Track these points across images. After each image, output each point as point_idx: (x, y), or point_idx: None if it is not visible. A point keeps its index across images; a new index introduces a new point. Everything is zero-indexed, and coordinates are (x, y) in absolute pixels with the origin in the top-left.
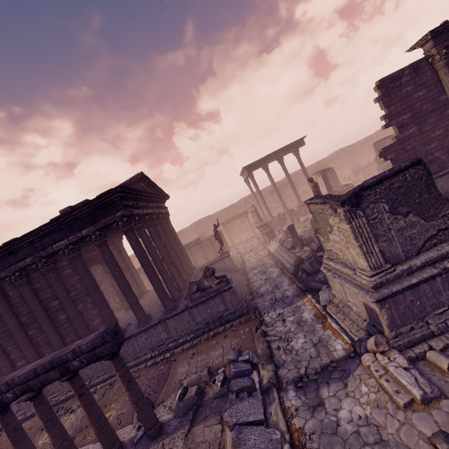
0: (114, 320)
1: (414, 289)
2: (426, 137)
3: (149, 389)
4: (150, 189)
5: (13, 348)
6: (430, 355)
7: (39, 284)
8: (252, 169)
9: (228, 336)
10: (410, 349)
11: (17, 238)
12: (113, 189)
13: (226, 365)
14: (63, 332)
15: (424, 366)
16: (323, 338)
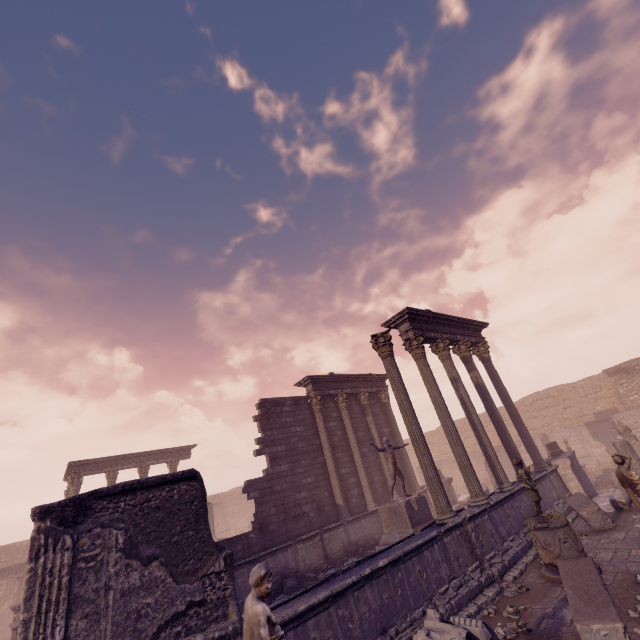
0: None
1: None
2: (297, 480)
3: None
4: None
5: None
6: None
7: None
8: (87, 470)
9: None
10: None
11: None
12: None
13: None
14: None
15: None
16: None
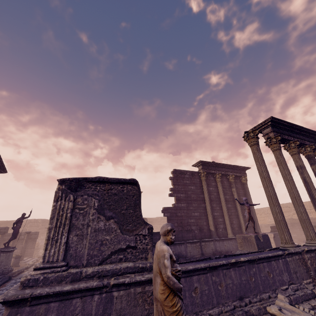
0: None
1: (65, 302)
2: (189, 213)
3: None
4: None
5: None
6: None
7: None
8: None
9: None
10: None
11: None
12: None
13: None
14: None
15: None
16: None
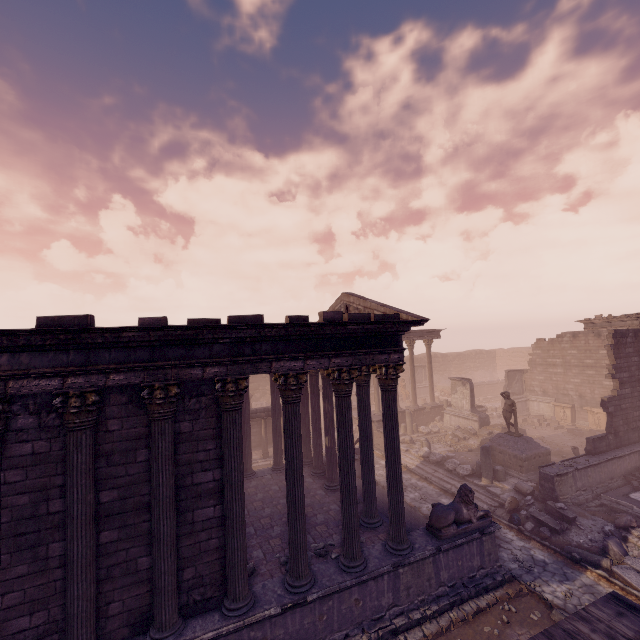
0: (306, 545)
1: None
2: (634, 402)
3: None
4: None
5: (31, 571)
6: None
7: (191, 425)
8: None
9: (511, 621)
10: None
11: (240, 324)
12: (420, 319)
13: None
14: (187, 550)
15: None
16: None
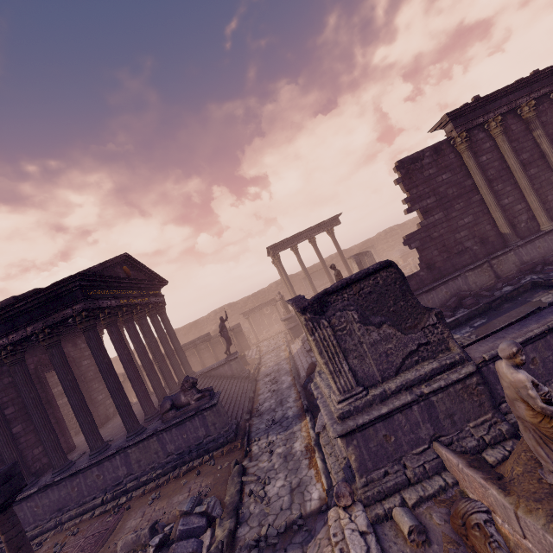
0: (58, 448)
1: (388, 420)
2: (454, 224)
3: (81, 552)
4: (138, 274)
5: None
6: (395, 513)
7: None
8: (279, 249)
9: (202, 473)
10: (380, 502)
11: None
12: (69, 276)
13: (177, 519)
14: None
15: (390, 529)
16: (303, 480)
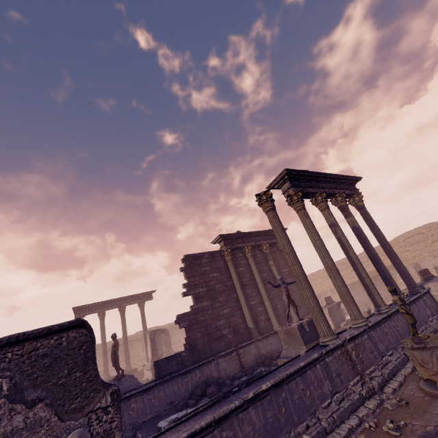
0: None
1: None
2: (216, 312)
3: None
4: None
5: None
6: None
7: None
8: (85, 312)
9: None
10: None
11: None
12: None
13: None
14: None
15: None
16: None
